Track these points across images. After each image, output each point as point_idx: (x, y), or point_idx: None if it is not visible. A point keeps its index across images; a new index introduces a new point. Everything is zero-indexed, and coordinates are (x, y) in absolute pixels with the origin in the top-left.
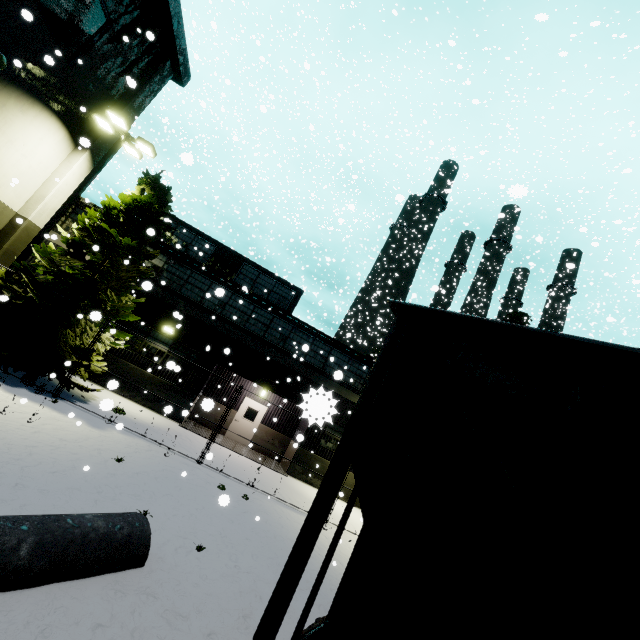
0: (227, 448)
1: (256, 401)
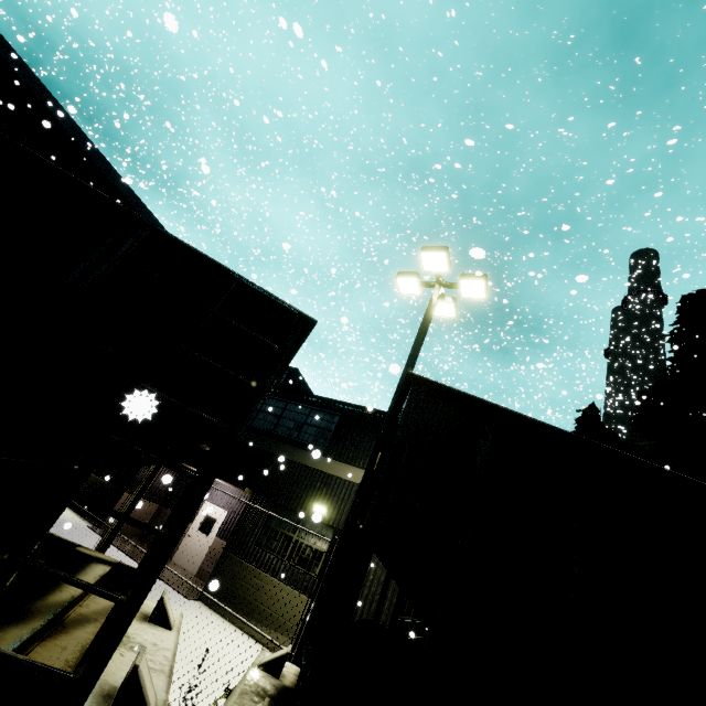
0: (125, 553)
1: (215, 504)
